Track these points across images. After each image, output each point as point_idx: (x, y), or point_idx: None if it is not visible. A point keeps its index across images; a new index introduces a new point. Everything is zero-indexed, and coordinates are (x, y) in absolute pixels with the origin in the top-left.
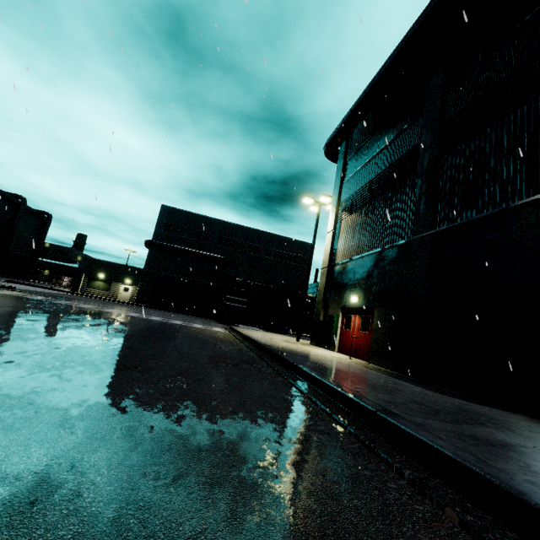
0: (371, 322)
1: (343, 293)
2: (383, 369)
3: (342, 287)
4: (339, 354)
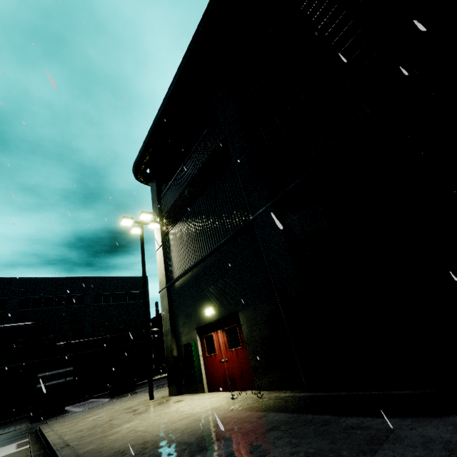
0: (239, 332)
1: (194, 309)
2: (284, 394)
3: (190, 302)
4: (214, 396)
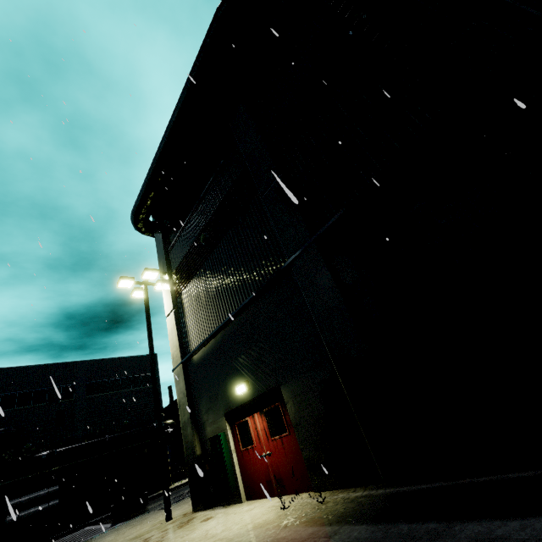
0: (284, 413)
1: (220, 388)
2: (354, 494)
3: (215, 380)
4: (255, 507)
